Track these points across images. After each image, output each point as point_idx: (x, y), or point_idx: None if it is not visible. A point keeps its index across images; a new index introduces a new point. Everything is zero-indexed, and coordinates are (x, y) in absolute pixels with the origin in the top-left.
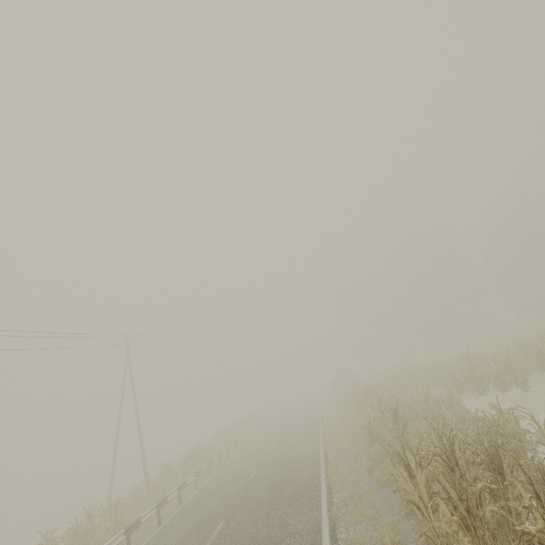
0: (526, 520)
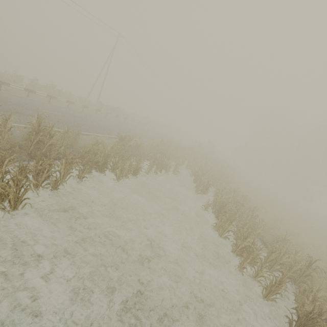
0: (57, 158)
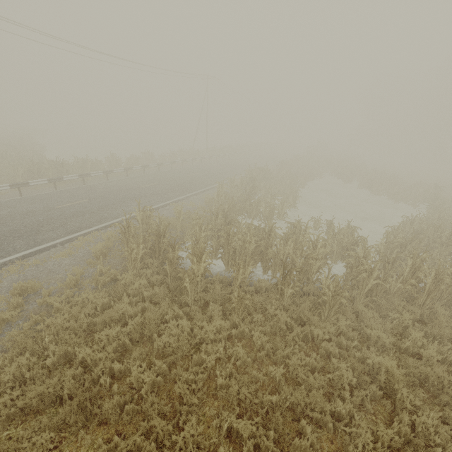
0: None
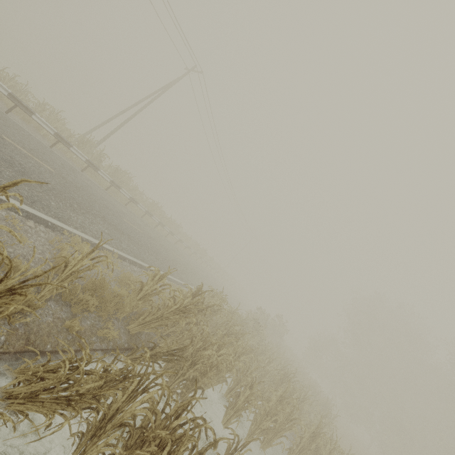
0: None
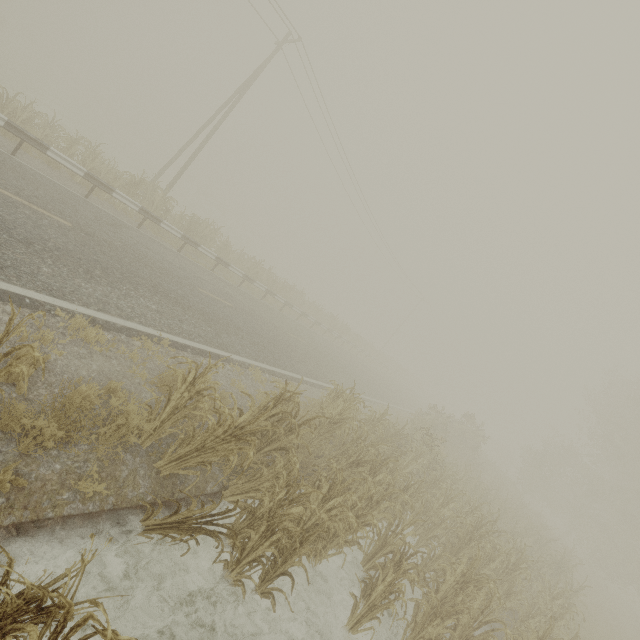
0: None
